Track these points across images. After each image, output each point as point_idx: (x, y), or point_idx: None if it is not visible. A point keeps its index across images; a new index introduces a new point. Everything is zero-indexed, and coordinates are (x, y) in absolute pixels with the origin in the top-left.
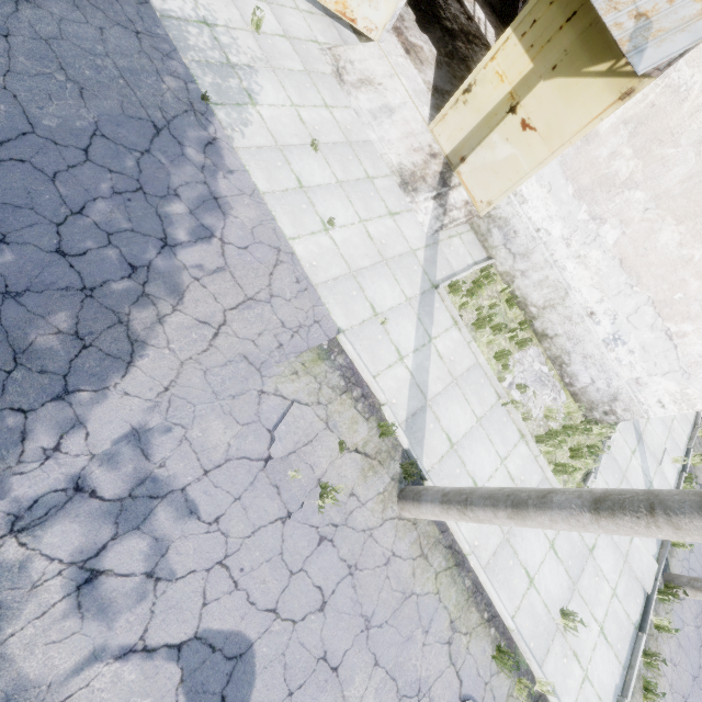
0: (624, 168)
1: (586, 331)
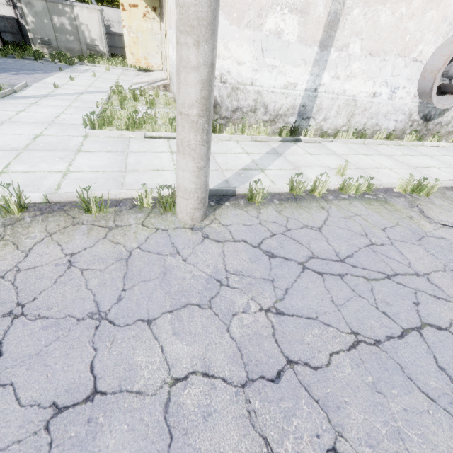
0: None
1: None
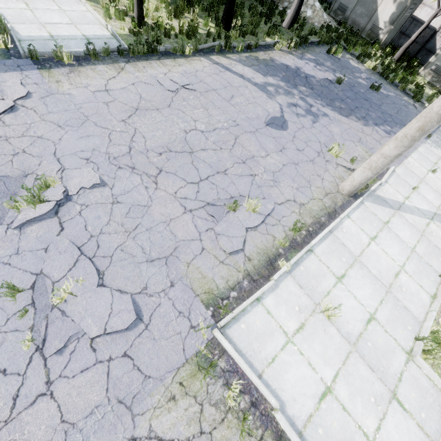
0: None
1: None
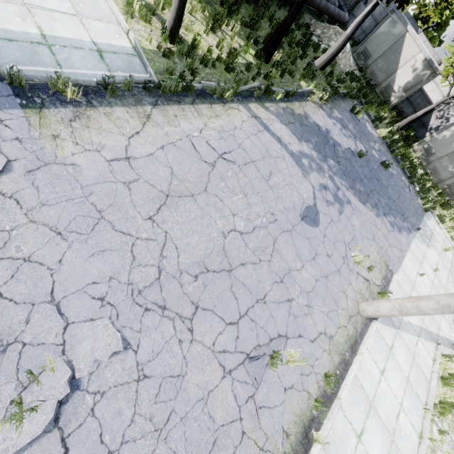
0: None
1: None
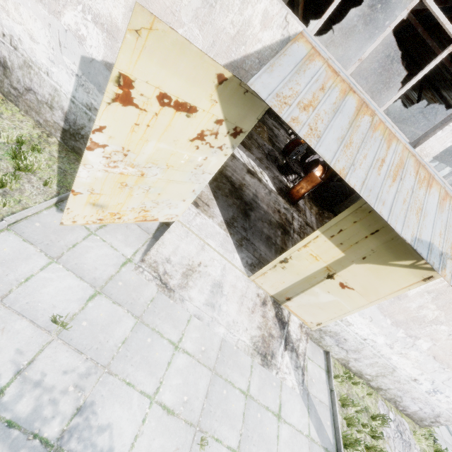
0: (430, 314)
1: (412, 387)
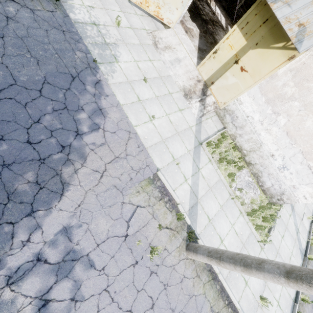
0: (289, 91)
1: (269, 163)
